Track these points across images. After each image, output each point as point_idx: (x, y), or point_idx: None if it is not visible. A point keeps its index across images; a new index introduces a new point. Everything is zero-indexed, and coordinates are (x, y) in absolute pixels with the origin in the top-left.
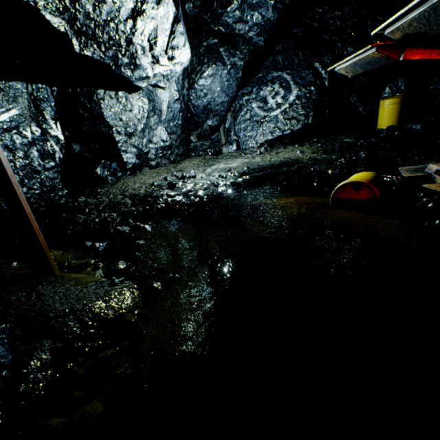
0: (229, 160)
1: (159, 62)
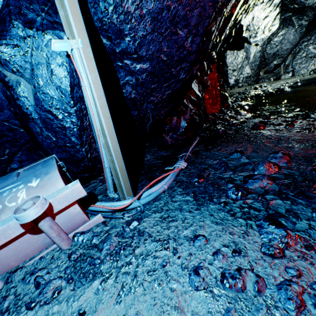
0: (286, 80)
1: (264, 33)
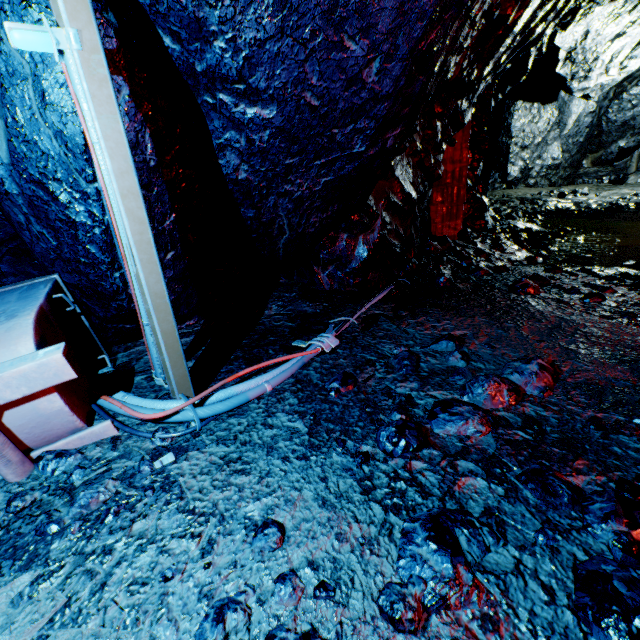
0: (637, 187)
1: (607, 73)
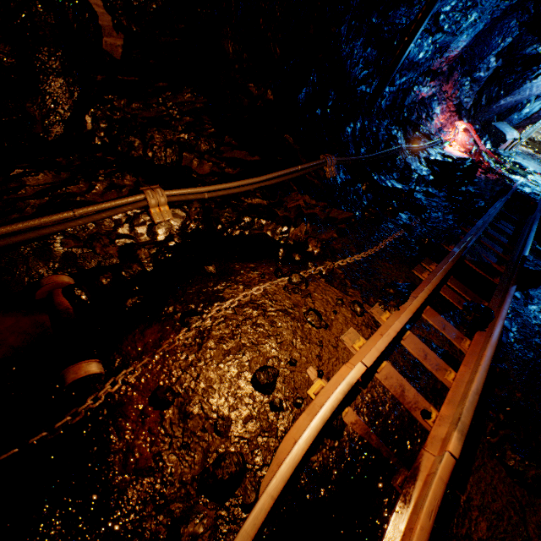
0: (540, 135)
1: None
